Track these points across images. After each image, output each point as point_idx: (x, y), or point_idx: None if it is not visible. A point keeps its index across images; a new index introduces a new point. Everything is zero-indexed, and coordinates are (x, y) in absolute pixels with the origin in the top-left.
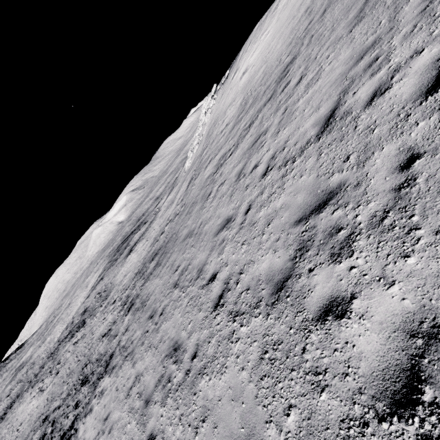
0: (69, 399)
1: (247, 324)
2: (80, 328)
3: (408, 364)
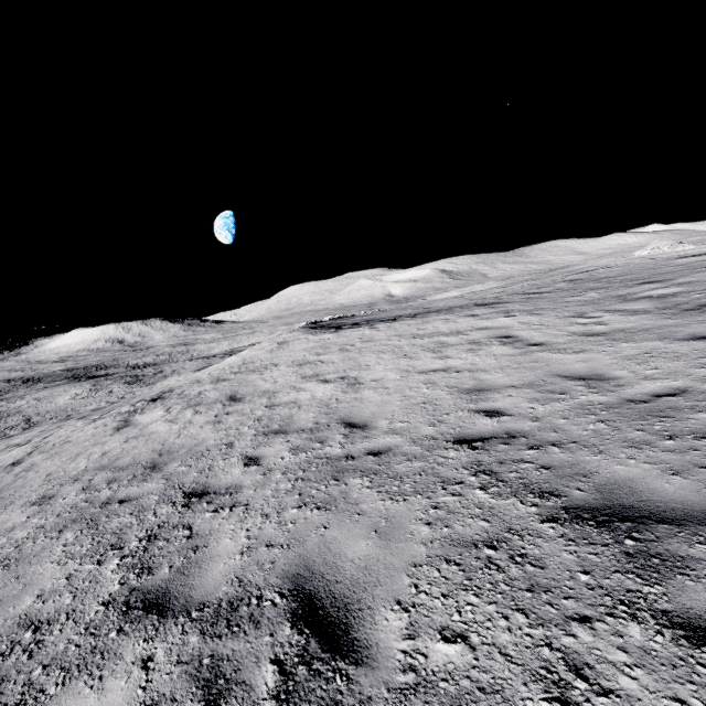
0: (24, 426)
1: None
2: (130, 384)
3: None
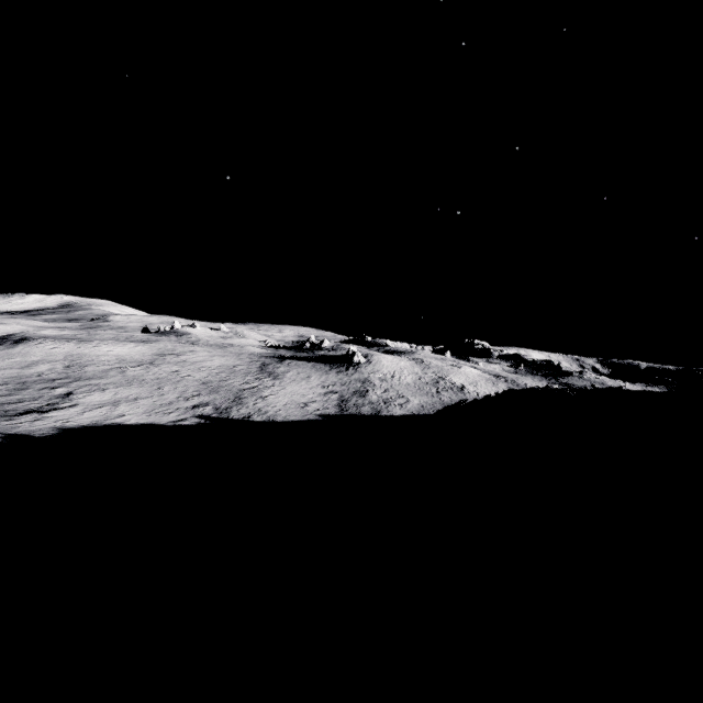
0: None
1: (175, 379)
2: None
3: (193, 378)
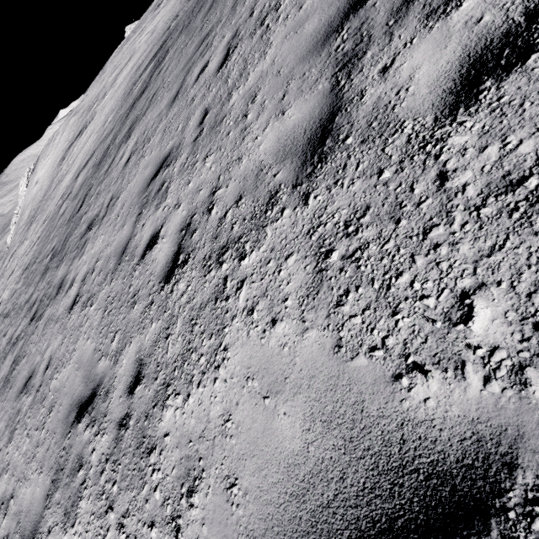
0: None
1: None
2: None
3: None
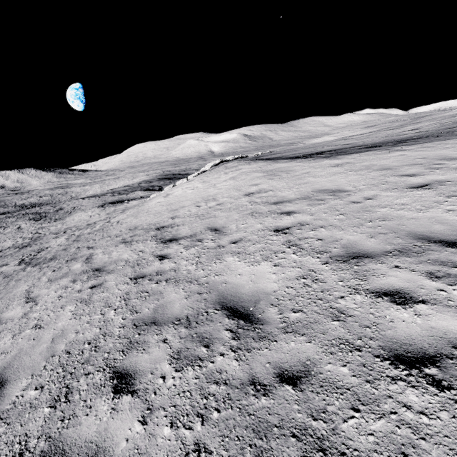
0: None
1: None
2: (36, 220)
3: None
